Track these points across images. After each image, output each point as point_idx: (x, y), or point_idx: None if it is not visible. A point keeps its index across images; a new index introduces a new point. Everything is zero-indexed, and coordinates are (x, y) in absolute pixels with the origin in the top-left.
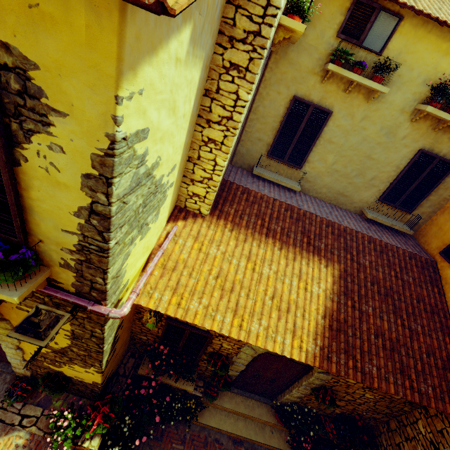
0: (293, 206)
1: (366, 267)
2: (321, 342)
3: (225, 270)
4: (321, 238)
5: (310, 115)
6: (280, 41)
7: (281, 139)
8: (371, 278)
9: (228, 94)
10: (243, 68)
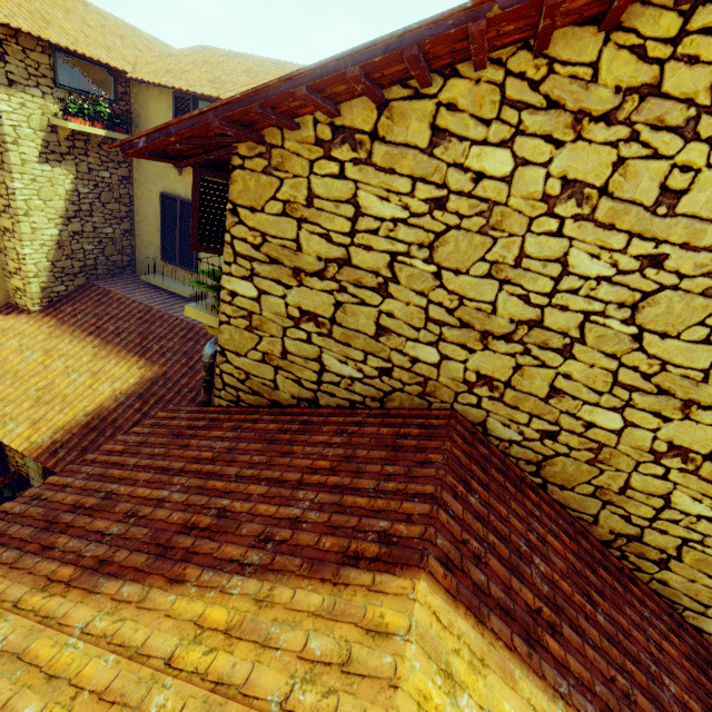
0: (155, 308)
1: (200, 373)
2: (61, 437)
3: (10, 360)
4: (163, 341)
5: (181, 210)
6: (95, 140)
7: (166, 240)
8: (197, 385)
9: (1, 185)
10: (1, 161)
